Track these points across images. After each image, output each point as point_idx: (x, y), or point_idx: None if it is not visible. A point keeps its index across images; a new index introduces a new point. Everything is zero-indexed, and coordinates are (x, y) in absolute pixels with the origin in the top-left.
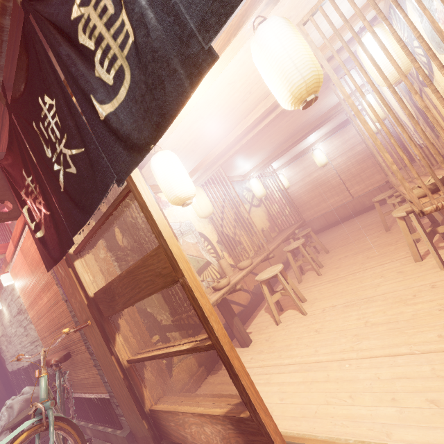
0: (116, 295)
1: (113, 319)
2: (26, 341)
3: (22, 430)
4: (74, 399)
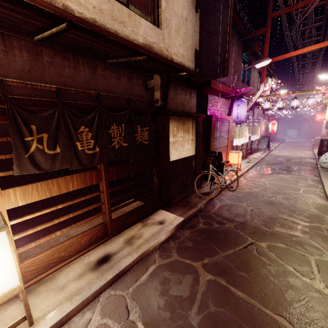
0: None
1: None
2: (324, 130)
3: (316, 141)
4: None
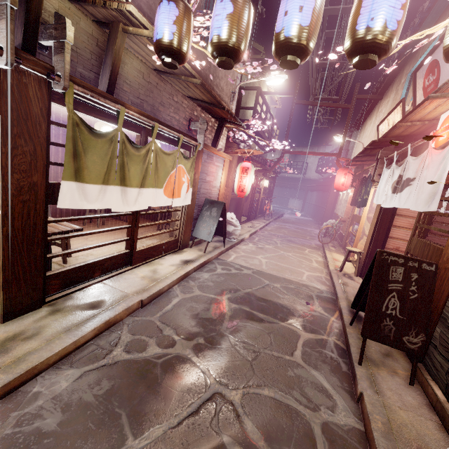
0: (356, 218)
1: (354, 222)
2: (342, 209)
3: (328, 228)
4: (340, 232)
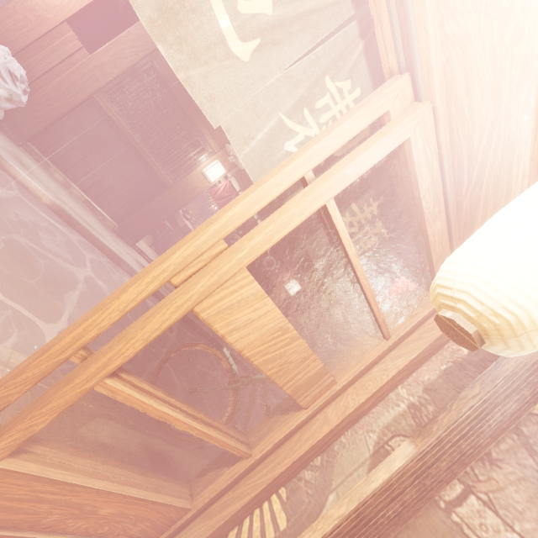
0: None
1: (295, 404)
2: None
3: None
4: None
